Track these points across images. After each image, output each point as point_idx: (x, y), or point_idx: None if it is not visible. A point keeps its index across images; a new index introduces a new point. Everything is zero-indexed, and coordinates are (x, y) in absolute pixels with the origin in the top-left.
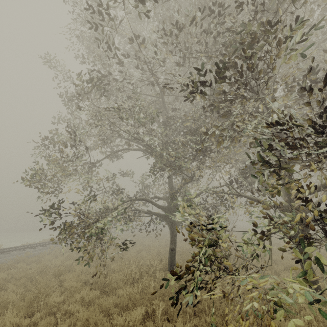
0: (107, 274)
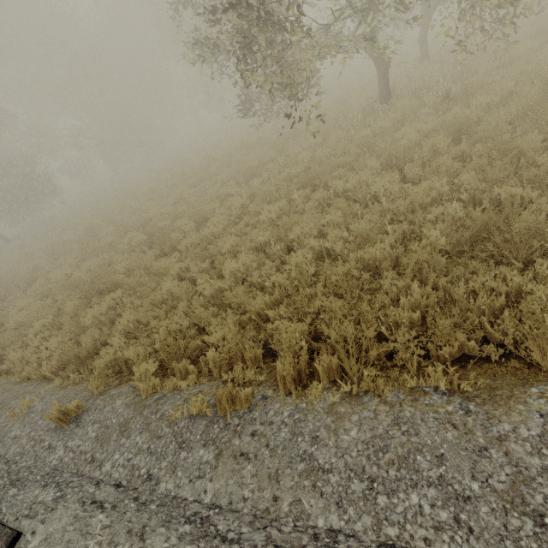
0: (446, 92)
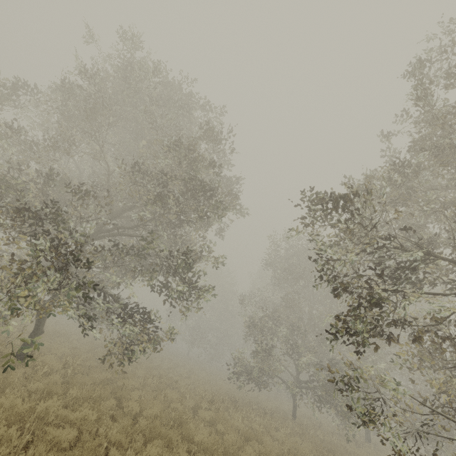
0: None
